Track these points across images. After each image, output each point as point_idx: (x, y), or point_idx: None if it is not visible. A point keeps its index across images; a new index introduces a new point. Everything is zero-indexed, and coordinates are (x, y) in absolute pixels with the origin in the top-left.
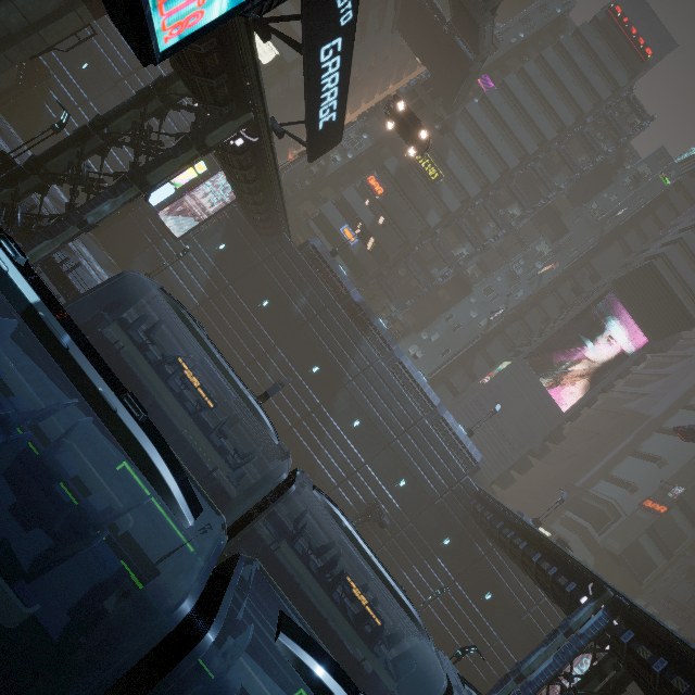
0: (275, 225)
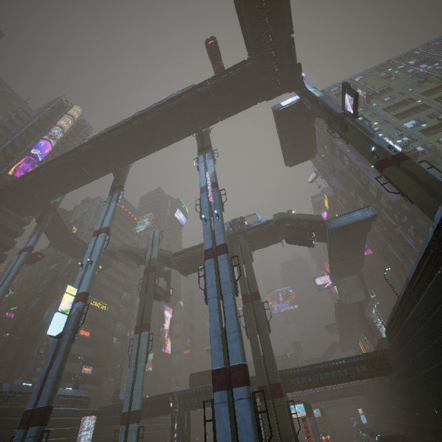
0: None
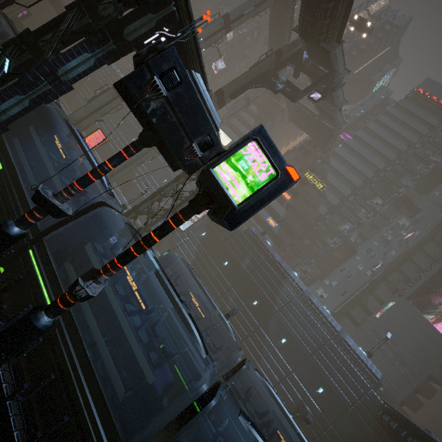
0: None
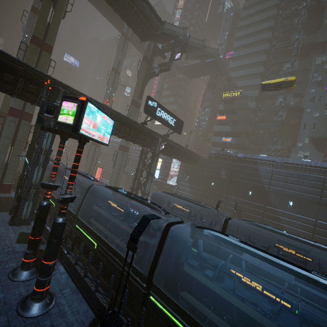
0: (195, 158)
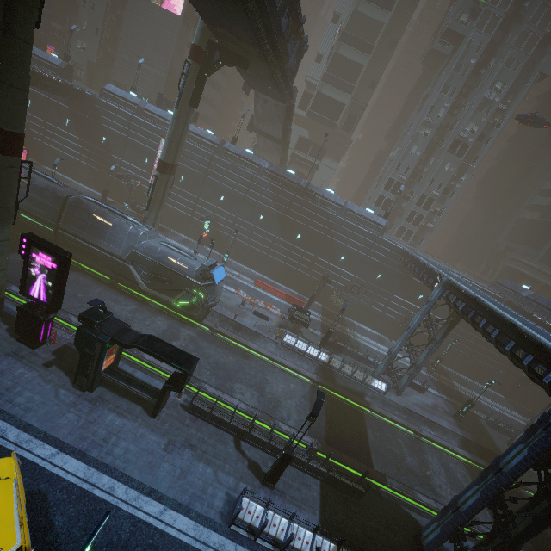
0: None
